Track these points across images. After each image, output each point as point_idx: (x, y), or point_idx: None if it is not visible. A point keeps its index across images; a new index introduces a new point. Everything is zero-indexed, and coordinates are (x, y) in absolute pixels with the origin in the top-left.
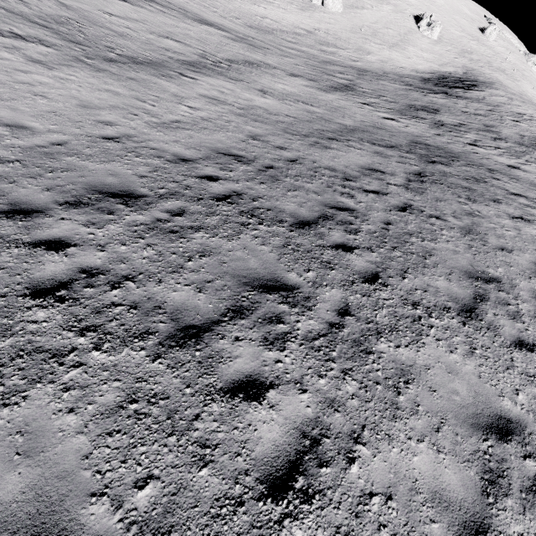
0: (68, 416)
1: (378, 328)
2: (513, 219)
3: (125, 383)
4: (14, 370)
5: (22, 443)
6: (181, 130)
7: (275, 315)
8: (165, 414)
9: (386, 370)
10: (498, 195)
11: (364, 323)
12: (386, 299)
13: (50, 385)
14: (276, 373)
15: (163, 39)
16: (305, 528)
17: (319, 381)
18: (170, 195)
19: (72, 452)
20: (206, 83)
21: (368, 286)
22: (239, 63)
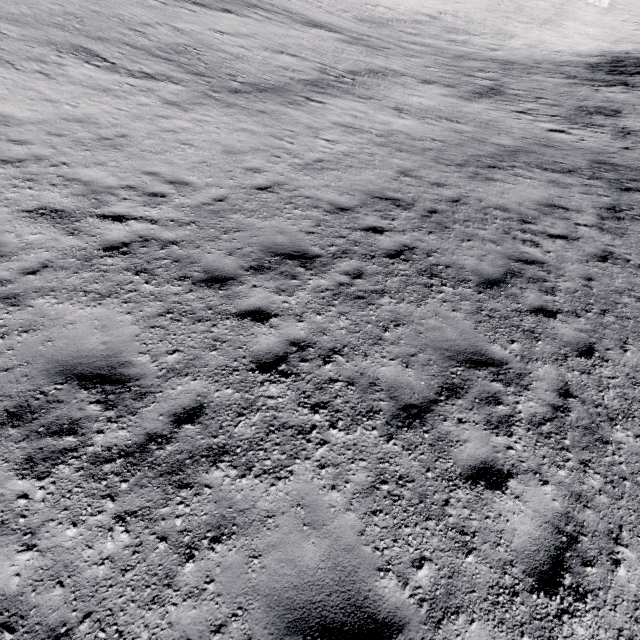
0: (332, 493)
1: (609, 413)
2: None
3: (370, 464)
4: (273, 445)
5: (304, 515)
6: (327, 171)
7: (491, 395)
8: (416, 497)
9: (630, 464)
10: None
11: (592, 407)
12: (610, 377)
13: (307, 461)
14: (511, 461)
15: (278, 56)
16: (585, 626)
17: (558, 472)
18: (342, 254)
19: (348, 528)
20: (335, 107)
21: (584, 361)
22: (363, 74)
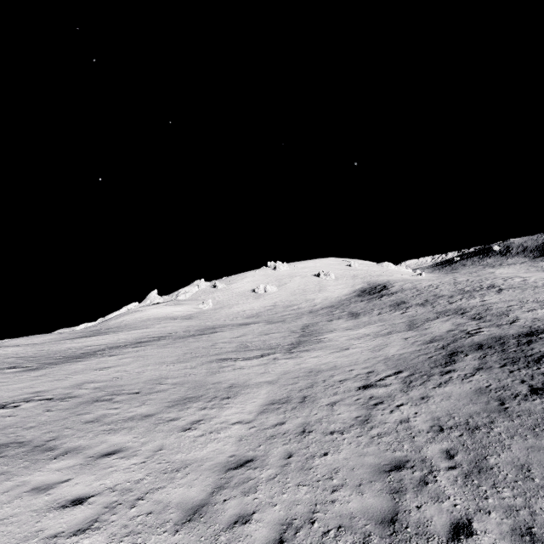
0: None
1: None
2: (529, 311)
3: None
4: None
5: None
6: (385, 348)
7: None
8: None
9: None
10: (506, 309)
11: None
12: None
13: None
14: None
15: (270, 335)
16: None
17: None
18: (453, 354)
19: None
20: (332, 337)
21: None
22: (306, 328)
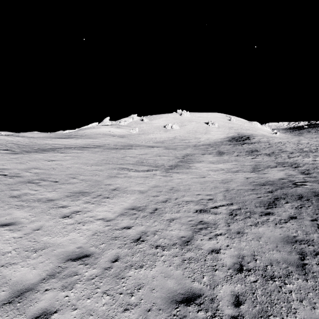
0: None
1: None
2: None
3: None
4: None
5: None
6: (230, 182)
7: None
8: None
9: None
10: None
11: None
12: None
13: None
14: None
15: (161, 157)
16: None
17: None
18: (276, 199)
19: None
20: (198, 166)
21: None
22: (186, 156)
